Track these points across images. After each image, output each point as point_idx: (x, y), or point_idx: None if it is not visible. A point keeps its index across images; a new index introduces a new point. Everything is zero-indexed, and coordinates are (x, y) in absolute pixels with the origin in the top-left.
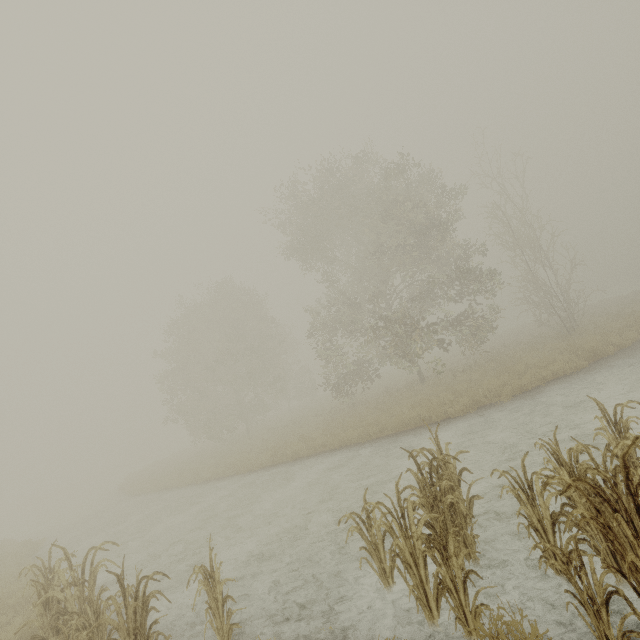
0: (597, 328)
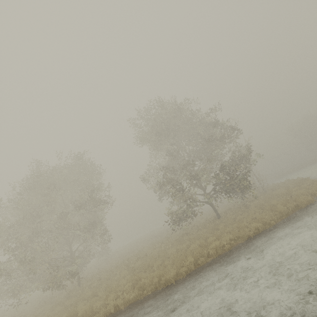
0: (280, 186)
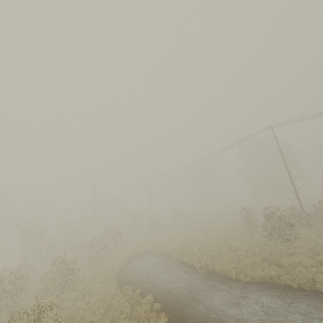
0: None
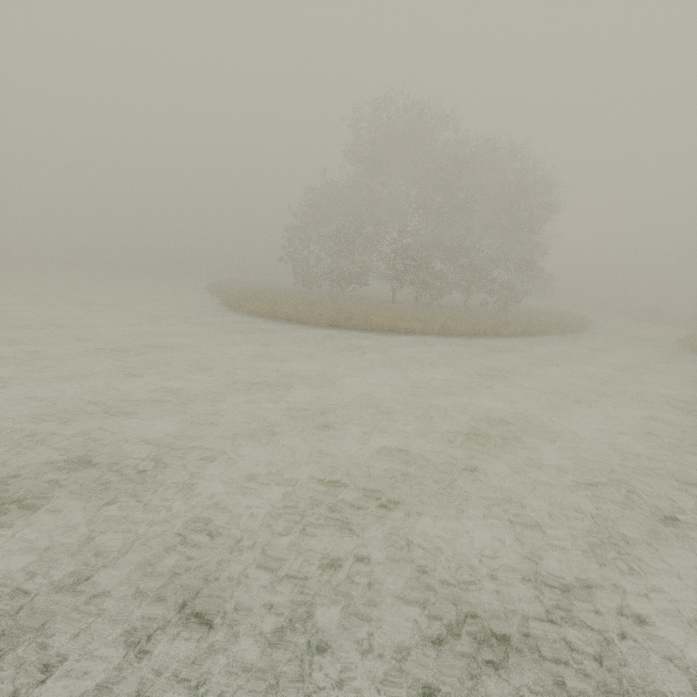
0: None
